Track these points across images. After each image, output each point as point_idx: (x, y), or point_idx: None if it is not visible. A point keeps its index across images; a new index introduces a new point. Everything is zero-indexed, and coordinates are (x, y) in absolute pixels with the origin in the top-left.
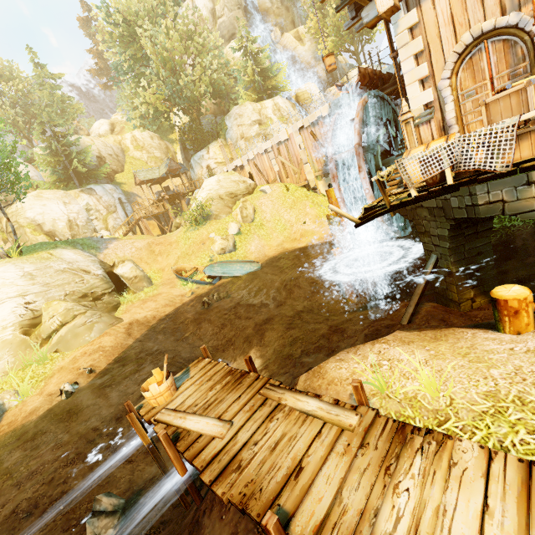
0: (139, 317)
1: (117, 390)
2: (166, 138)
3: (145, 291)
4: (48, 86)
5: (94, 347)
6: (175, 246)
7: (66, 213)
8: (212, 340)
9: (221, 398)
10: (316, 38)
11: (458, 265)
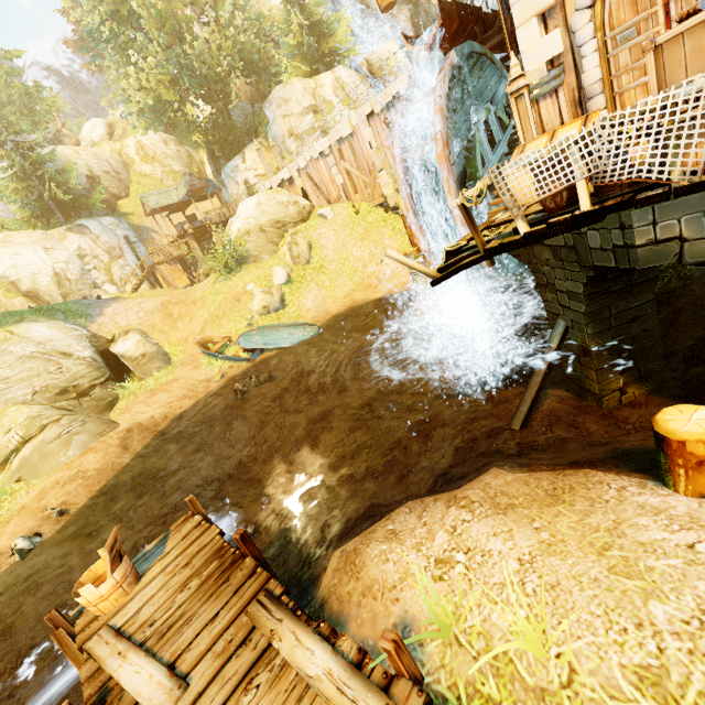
0: (142, 418)
1: (99, 540)
2: (188, 141)
3: (156, 376)
4: (3, 71)
5: (70, 472)
6: (200, 305)
7: (50, 263)
8: (248, 446)
9: (190, 612)
10: None
11: (600, 339)
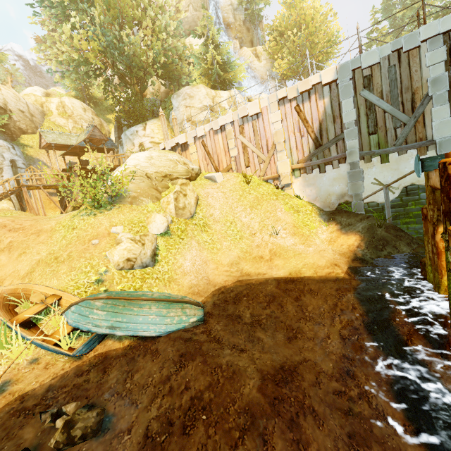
0: None
1: None
2: (103, 116)
3: None
4: None
5: None
6: (44, 237)
7: None
8: None
9: None
10: (271, 60)
11: None
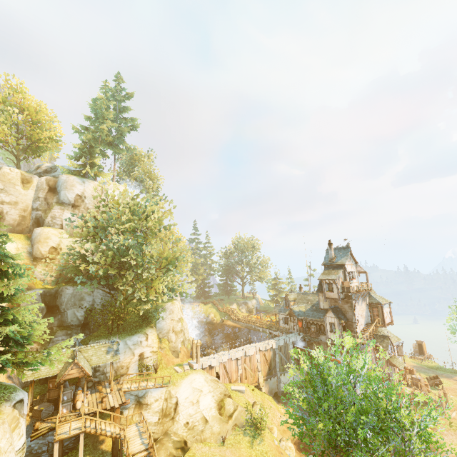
0: None
1: None
2: None
3: None
4: None
5: None
6: None
7: None
8: None
9: None
10: None
11: None
